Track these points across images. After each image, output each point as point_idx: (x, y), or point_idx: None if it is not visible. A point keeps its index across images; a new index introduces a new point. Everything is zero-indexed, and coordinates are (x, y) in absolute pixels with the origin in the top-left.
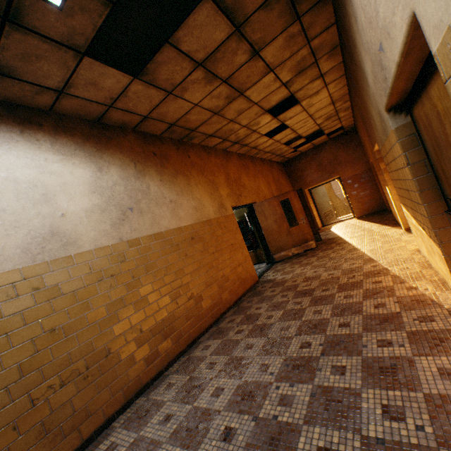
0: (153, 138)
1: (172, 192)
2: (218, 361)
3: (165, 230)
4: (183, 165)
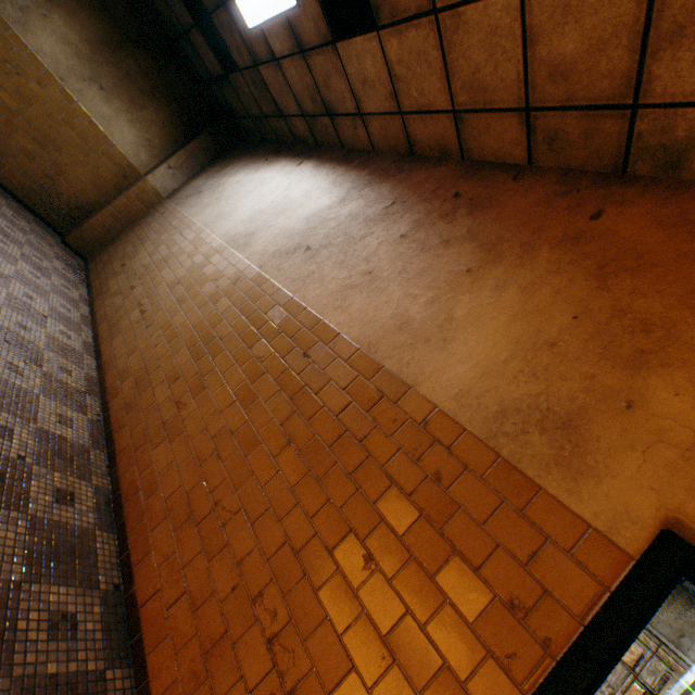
0: (498, 171)
1: (396, 261)
2: (6, 370)
3: (299, 299)
4: (520, 230)
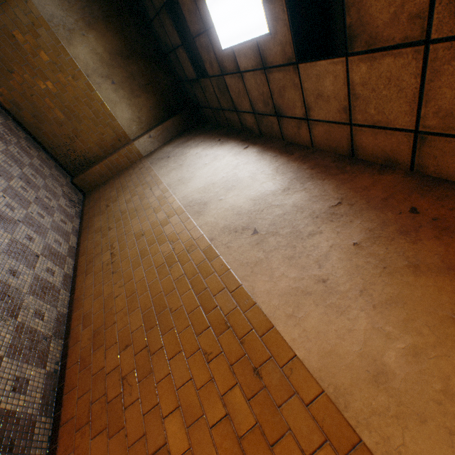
0: None
1: (354, 274)
2: None
3: (248, 288)
4: None
